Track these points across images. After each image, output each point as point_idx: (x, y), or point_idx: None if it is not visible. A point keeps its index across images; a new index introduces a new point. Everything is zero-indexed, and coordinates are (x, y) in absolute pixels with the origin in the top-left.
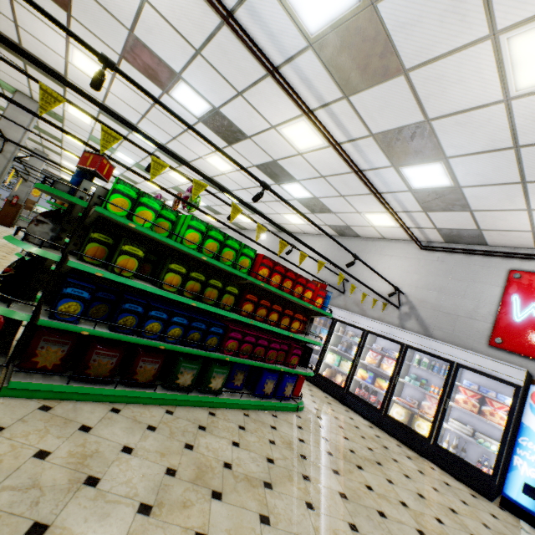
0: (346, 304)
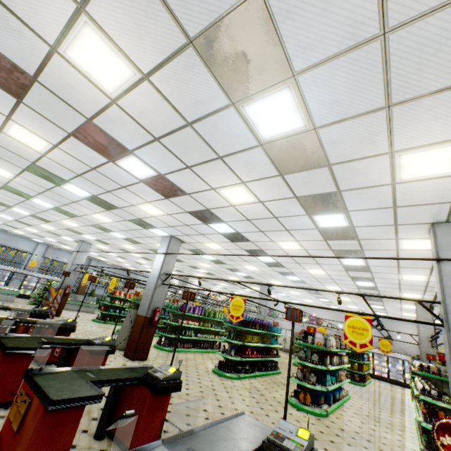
0: (396, 349)
